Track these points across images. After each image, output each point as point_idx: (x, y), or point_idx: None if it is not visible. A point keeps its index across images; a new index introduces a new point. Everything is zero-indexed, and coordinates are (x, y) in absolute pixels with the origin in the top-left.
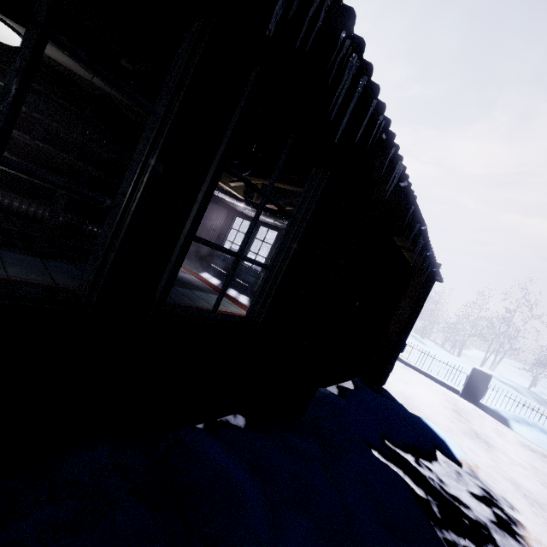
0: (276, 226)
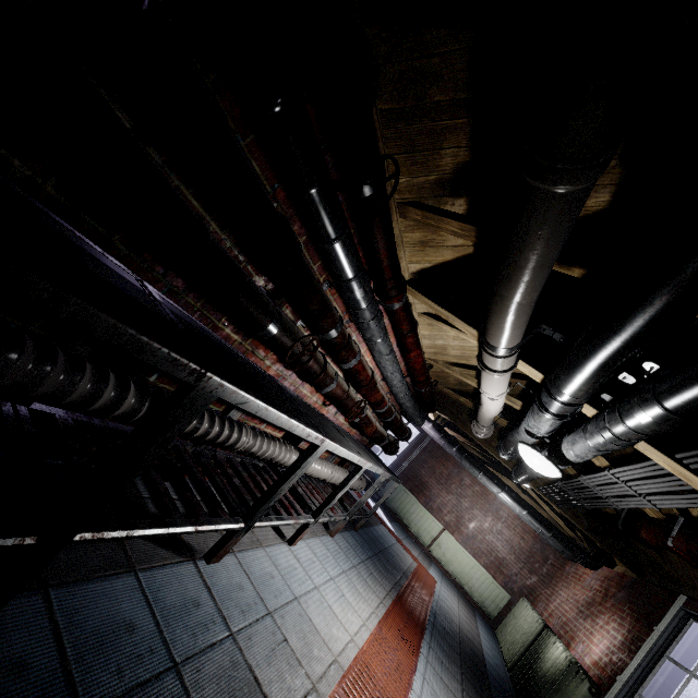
0: (443, 447)
